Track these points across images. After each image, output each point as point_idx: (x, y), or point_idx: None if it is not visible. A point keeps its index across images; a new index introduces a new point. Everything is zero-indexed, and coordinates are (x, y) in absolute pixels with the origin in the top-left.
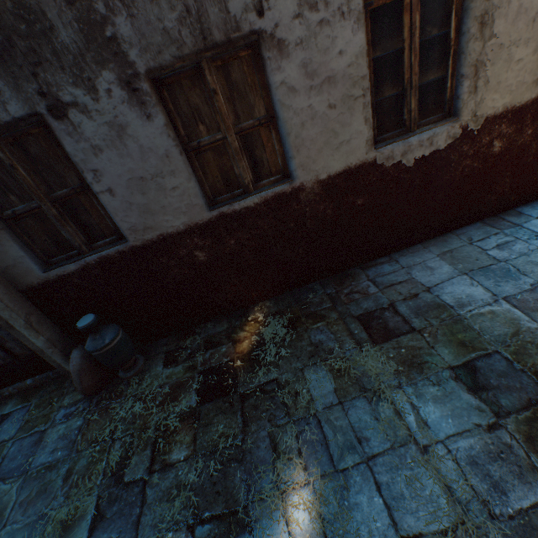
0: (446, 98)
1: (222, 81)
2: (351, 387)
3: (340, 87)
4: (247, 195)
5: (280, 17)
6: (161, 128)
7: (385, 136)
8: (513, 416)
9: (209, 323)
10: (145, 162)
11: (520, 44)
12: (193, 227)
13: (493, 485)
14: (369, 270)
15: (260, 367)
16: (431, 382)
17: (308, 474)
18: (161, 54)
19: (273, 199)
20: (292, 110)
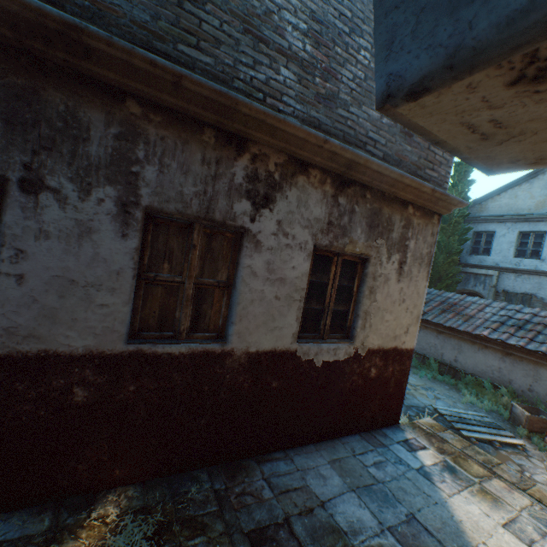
0: (347, 325)
1: (204, 242)
2: None
3: (287, 288)
4: (177, 341)
5: (264, 228)
6: (130, 249)
7: (306, 335)
8: None
9: (18, 513)
10: (89, 268)
11: (388, 312)
12: (96, 354)
13: None
14: (265, 464)
15: None
16: None
17: None
18: (169, 203)
19: (201, 354)
20: (248, 287)
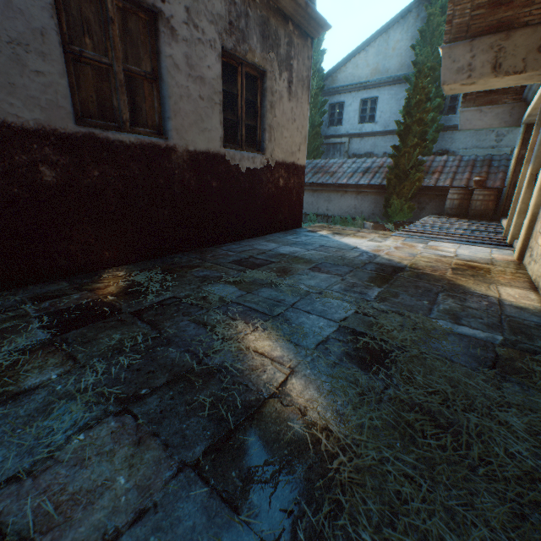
0: (258, 140)
1: (119, 20)
2: (252, 285)
3: (207, 89)
4: (124, 130)
5: (175, 14)
6: (46, 3)
7: (229, 145)
8: (347, 275)
9: (31, 285)
10: (6, 19)
11: (285, 129)
12: (50, 132)
13: (360, 293)
14: (222, 247)
15: (146, 295)
16: (301, 274)
17: (252, 325)
18: None
19: (149, 147)
20: (175, 81)
